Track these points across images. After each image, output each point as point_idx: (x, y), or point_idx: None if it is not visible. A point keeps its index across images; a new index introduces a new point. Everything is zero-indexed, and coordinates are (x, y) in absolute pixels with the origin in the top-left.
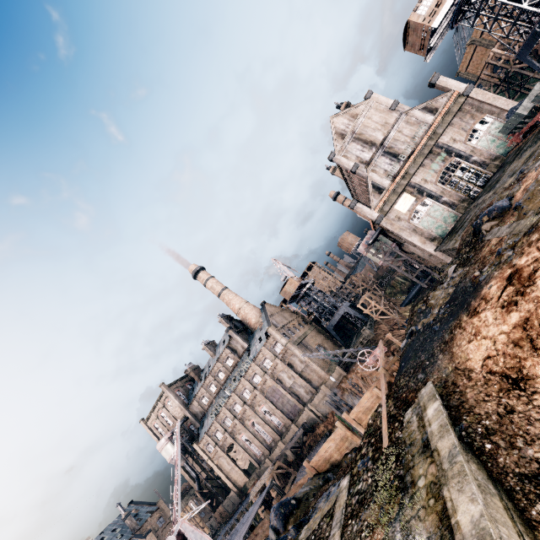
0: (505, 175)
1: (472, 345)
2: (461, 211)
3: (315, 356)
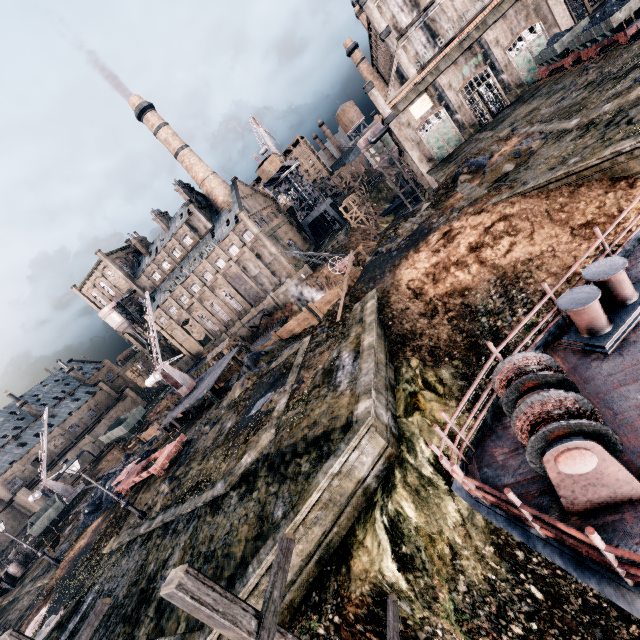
0: (511, 118)
1: (407, 271)
2: (466, 137)
3: (292, 254)
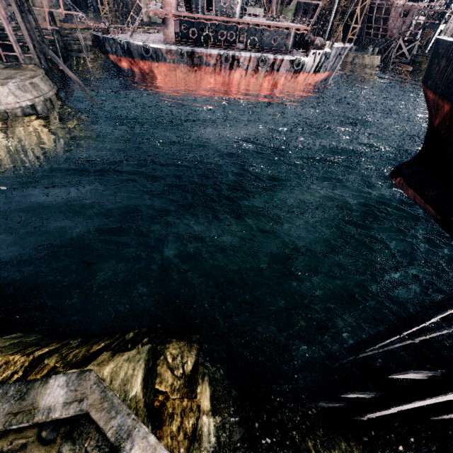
0: None
1: None
2: None
3: None
